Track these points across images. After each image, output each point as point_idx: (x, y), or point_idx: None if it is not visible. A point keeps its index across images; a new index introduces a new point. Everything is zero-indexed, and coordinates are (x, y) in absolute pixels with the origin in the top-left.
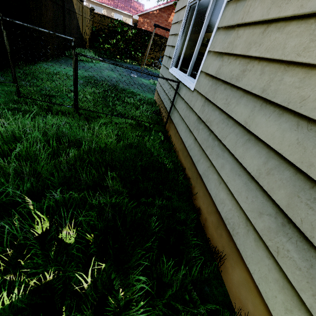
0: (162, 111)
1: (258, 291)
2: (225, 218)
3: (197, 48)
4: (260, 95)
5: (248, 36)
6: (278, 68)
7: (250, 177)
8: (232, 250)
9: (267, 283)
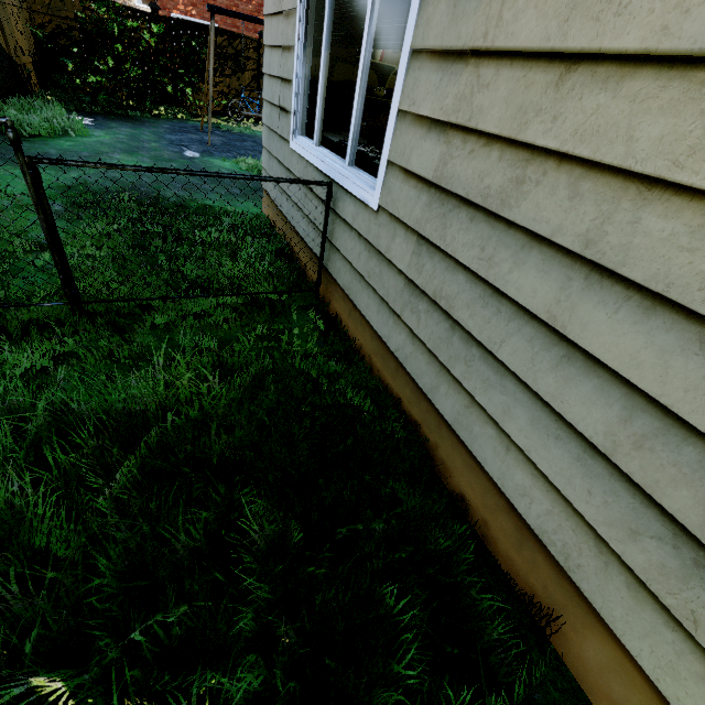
0: (298, 250)
1: (656, 689)
2: (539, 530)
3: (359, 94)
4: (581, 252)
5: (512, 87)
6: (621, 189)
7: (588, 445)
8: (571, 597)
9: (679, 681)
